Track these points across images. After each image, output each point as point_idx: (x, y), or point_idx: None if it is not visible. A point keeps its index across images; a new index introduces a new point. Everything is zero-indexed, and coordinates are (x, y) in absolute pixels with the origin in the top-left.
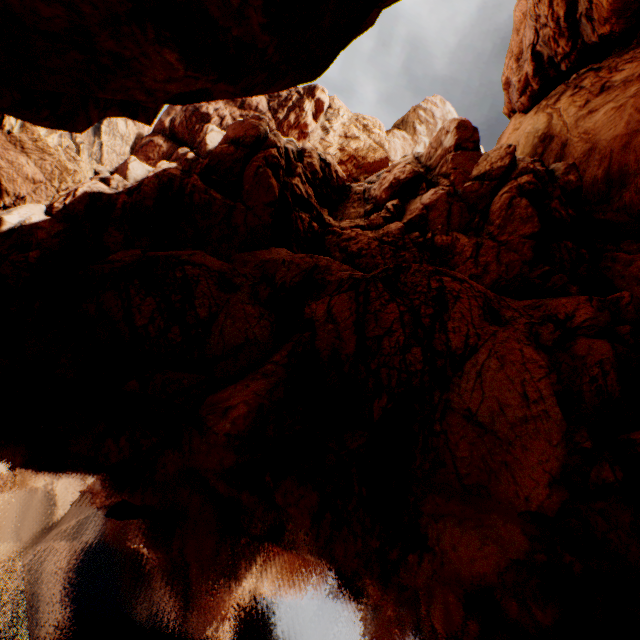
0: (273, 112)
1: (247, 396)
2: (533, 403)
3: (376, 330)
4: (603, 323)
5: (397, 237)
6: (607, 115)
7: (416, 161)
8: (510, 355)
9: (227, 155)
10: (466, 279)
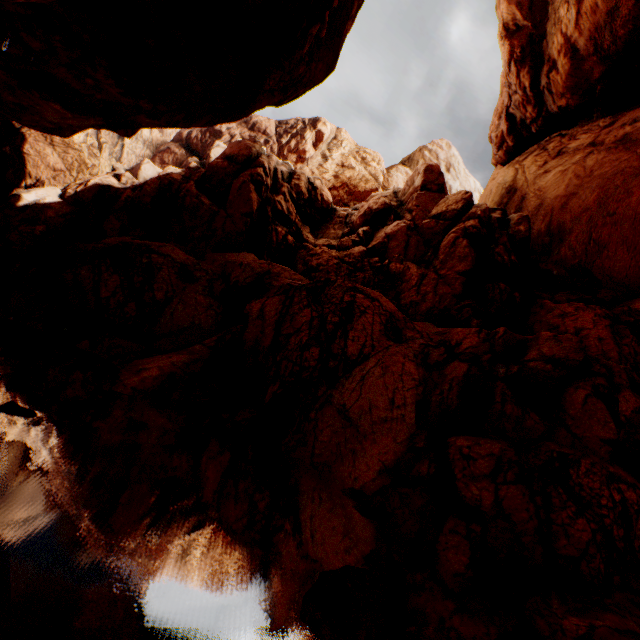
0: (278, 136)
1: (164, 363)
2: (396, 408)
3: (289, 329)
4: (482, 352)
5: (357, 259)
6: (555, 177)
7: (393, 195)
8: (393, 366)
9: (221, 168)
10: (379, 299)
